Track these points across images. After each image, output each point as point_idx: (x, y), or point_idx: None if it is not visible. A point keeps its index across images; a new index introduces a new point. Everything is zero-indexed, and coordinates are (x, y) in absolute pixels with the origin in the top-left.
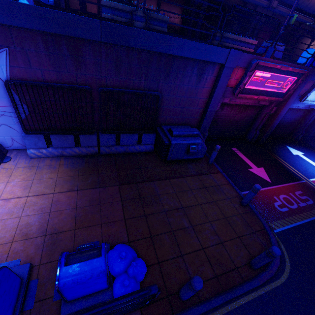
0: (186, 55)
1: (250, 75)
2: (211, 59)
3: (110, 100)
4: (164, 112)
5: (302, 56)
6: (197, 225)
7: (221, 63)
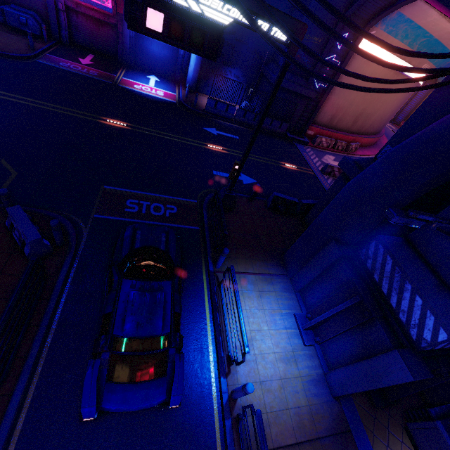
0: None
1: None
2: None
3: None
4: None
5: None
6: None
7: None
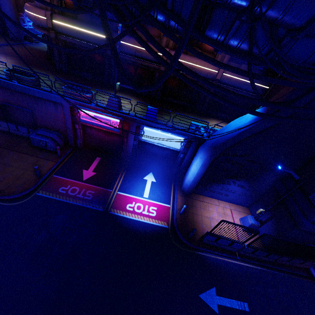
0: (38, 96)
1: (79, 112)
2: (53, 100)
3: (14, 108)
4: (44, 121)
5: (122, 109)
6: (2, 172)
7: (60, 103)
